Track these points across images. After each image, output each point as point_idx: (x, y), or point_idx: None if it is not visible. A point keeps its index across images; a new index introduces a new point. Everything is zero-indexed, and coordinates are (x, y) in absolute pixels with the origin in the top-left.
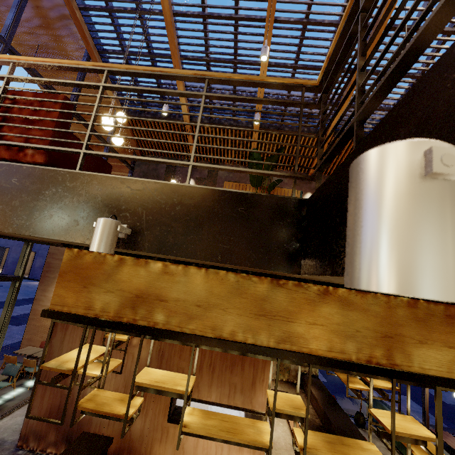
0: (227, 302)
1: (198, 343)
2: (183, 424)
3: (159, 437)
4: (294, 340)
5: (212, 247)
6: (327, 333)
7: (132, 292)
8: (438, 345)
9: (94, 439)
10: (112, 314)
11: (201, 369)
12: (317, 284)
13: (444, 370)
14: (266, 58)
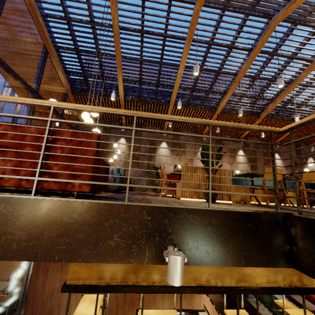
0: None
1: (187, 293)
2: None
3: None
4: (247, 279)
5: (236, 255)
6: (265, 270)
7: None
8: None
9: None
10: (119, 280)
11: None
12: None
13: None
14: (198, 73)
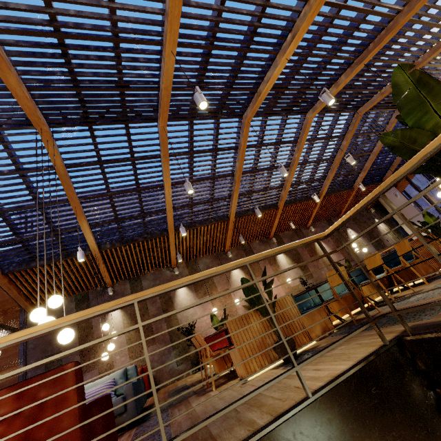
0: None
1: None
2: None
3: None
4: None
5: None
6: None
7: None
8: None
9: None
10: None
11: None
12: None
13: None
14: (193, 191)
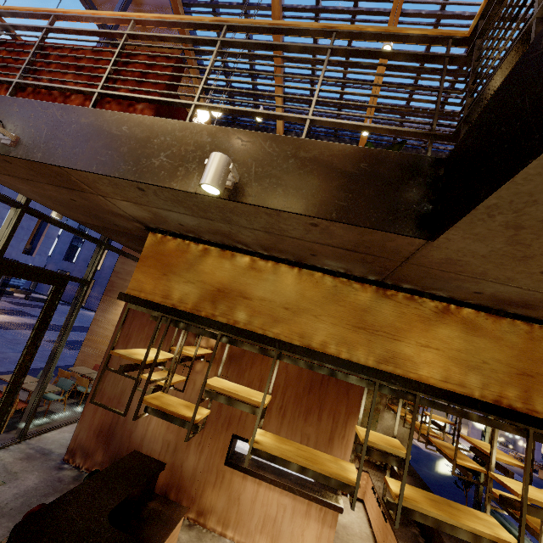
0: (321, 308)
1: (282, 349)
2: (255, 441)
3: (213, 480)
4: (399, 362)
5: (326, 203)
6: (443, 359)
7: (214, 285)
8: None
9: (146, 460)
10: (190, 306)
11: (270, 410)
12: (435, 299)
13: None
14: (390, 48)
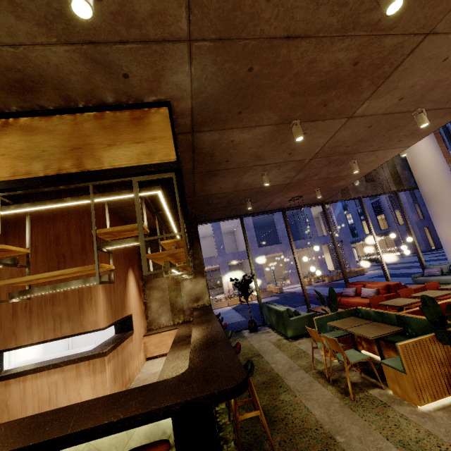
0: None
1: None
2: None
3: None
4: None
5: None
6: (9, 160)
7: None
8: (126, 144)
9: None
10: None
11: (15, 314)
12: None
13: (134, 162)
14: None
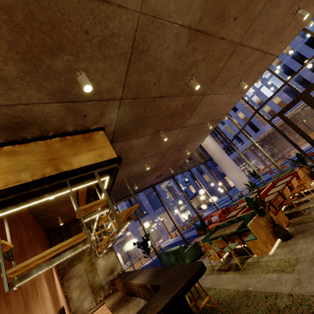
0: None
1: None
2: None
3: None
4: None
5: None
6: (0, 175)
7: None
8: (85, 152)
9: None
10: None
11: None
12: None
13: (93, 162)
14: None
